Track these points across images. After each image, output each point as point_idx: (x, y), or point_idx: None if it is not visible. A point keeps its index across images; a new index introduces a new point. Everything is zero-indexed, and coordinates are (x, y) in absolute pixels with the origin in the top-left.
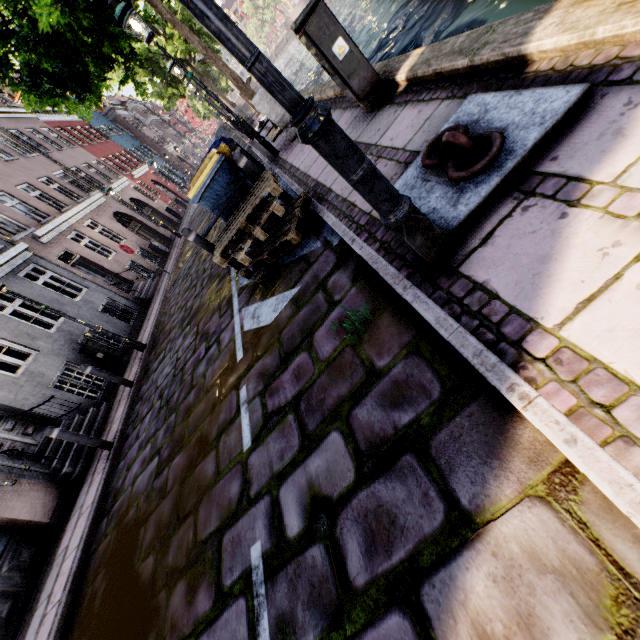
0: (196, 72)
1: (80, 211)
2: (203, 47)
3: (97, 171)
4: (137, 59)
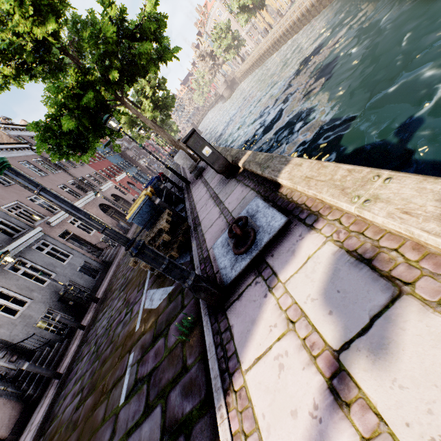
0: (157, 126)
1: (79, 204)
2: (153, 126)
3: (94, 178)
4: (116, 133)
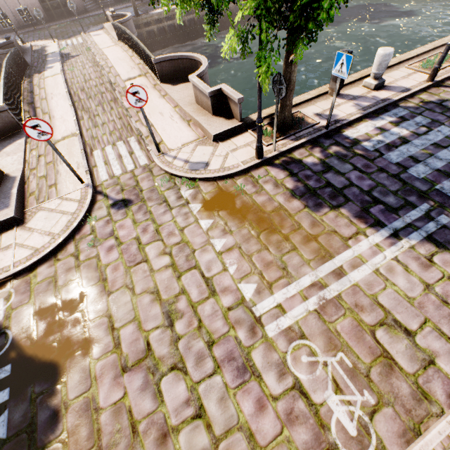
0: None
1: None
2: None
3: None
4: None
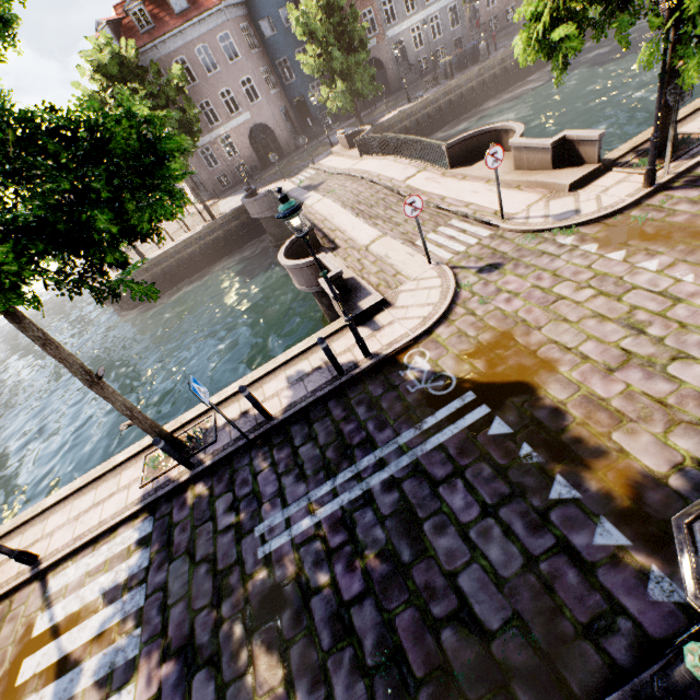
0: None
1: None
2: None
3: None
4: None
